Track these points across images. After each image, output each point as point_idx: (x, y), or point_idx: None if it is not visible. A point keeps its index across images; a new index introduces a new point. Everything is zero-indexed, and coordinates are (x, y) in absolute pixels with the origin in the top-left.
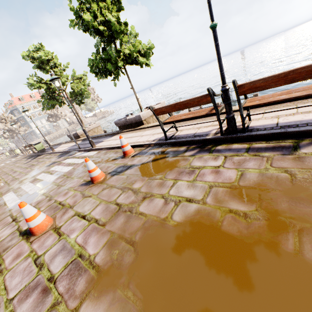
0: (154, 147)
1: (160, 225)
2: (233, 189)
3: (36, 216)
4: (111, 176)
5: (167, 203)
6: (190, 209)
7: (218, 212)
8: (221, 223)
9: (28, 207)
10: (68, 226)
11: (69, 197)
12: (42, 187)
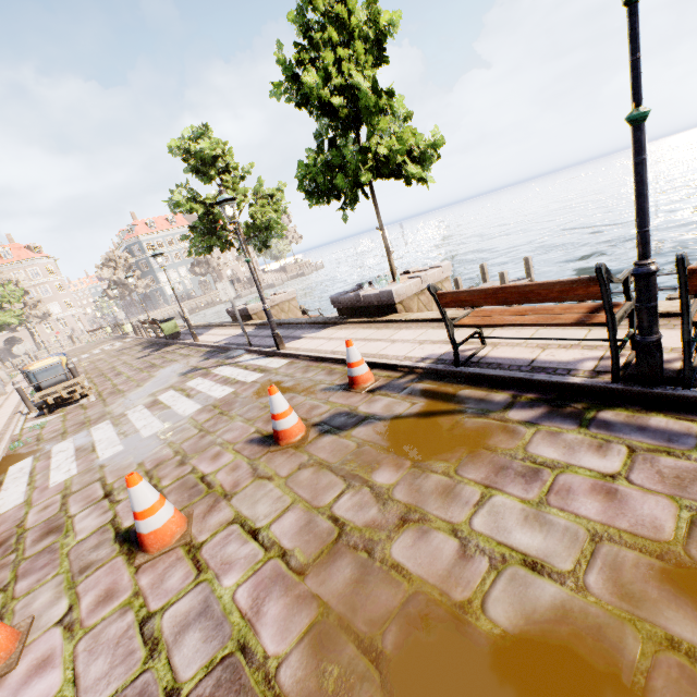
0: (424, 377)
1: (452, 624)
2: (672, 566)
3: (156, 510)
4: (320, 435)
5: (469, 554)
6: (537, 595)
7: (630, 634)
8: (644, 679)
9: (143, 487)
10: (218, 548)
11: (224, 467)
12: (168, 425)
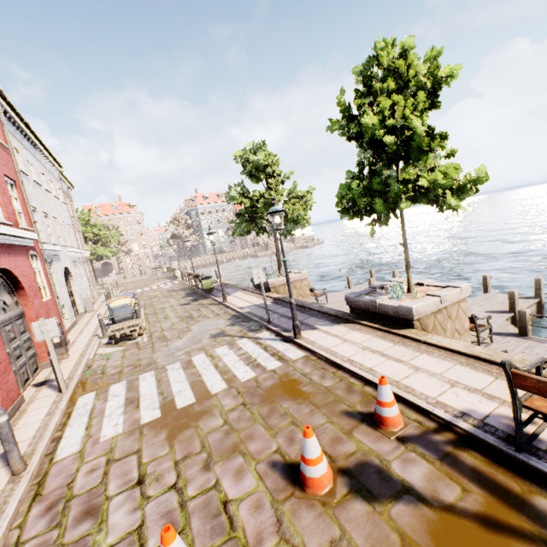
0: (468, 443)
1: None
2: None
3: None
4: (350, 495)
5: None
6: None
7: None
8: None
9: (175, 546)
10: None
11: (247, 497)
12: (197, 400)
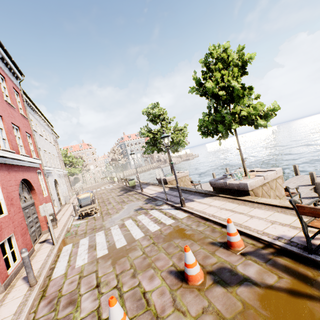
0: (282, 253)
1: None
2: None
3: None
4: (213, 284)
5: None
6: None
7: None
8: None
9: (116, 307)
10: None
11: (156, 289)
12: (128, 243)
